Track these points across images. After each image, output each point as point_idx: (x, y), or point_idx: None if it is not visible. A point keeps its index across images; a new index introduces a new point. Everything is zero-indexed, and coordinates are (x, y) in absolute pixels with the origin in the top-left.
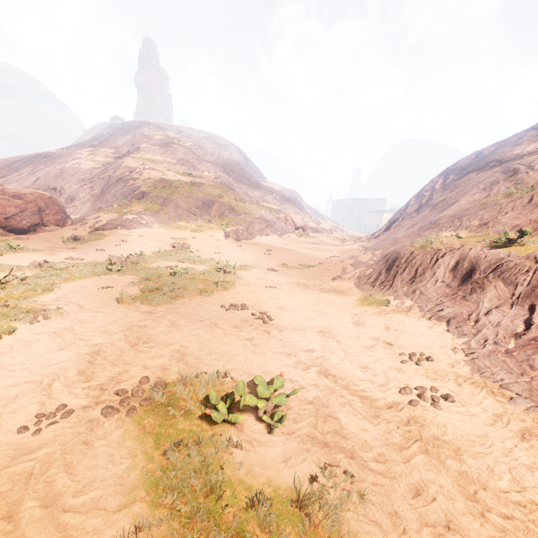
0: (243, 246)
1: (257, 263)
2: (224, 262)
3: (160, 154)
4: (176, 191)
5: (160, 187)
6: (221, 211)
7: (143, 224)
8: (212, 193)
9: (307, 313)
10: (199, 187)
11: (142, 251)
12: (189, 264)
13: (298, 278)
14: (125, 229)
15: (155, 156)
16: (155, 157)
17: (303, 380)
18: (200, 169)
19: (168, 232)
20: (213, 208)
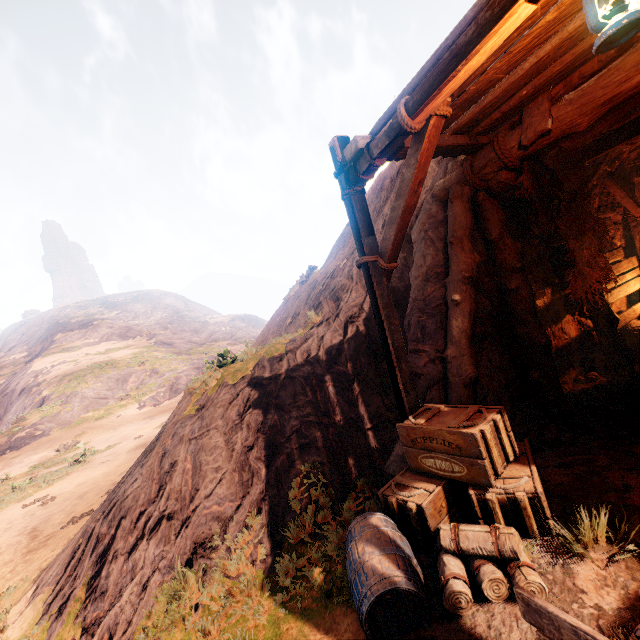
0: (152, 413)
1: (136, 433)
2: (99, 448)
3: (80, 337)
4: (83, 380)
5: (64, 384)
6: (140, 380)
7: (38, 435)
8: (132, 364)
9: (97, 479)
10: (115, 364)
11: (8, 474)
12: (55, 467)
13: (150, 438)
14: (15, 451)
15: (73, 343)
16: (73, 344)
17: (6, 544)
18: (130, 336)
19: (68, 432)
20: (129, 382)
